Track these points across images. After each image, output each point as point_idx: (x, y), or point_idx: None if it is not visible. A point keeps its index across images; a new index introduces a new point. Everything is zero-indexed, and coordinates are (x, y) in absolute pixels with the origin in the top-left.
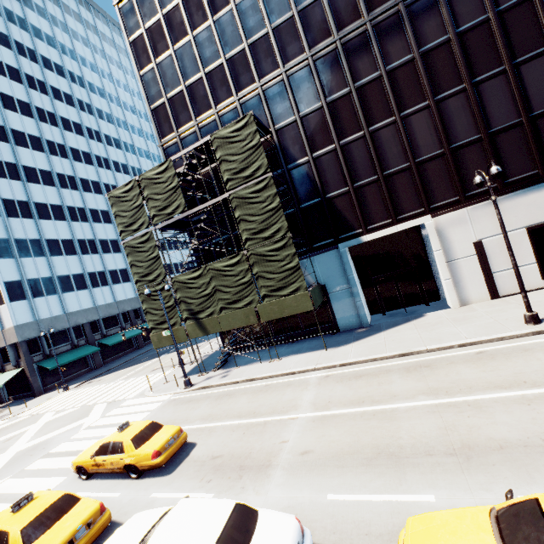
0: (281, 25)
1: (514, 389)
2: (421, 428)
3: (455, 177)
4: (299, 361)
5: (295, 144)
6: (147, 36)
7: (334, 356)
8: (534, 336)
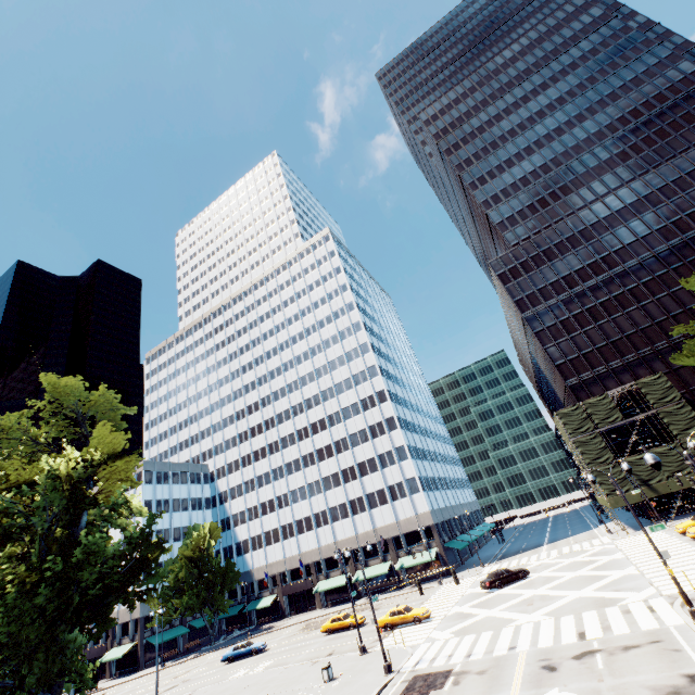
0: (645, 328)
1: None
2: None
3: None
4: None
5: (673, 383)
6: (547, 331)
7: None
8: None
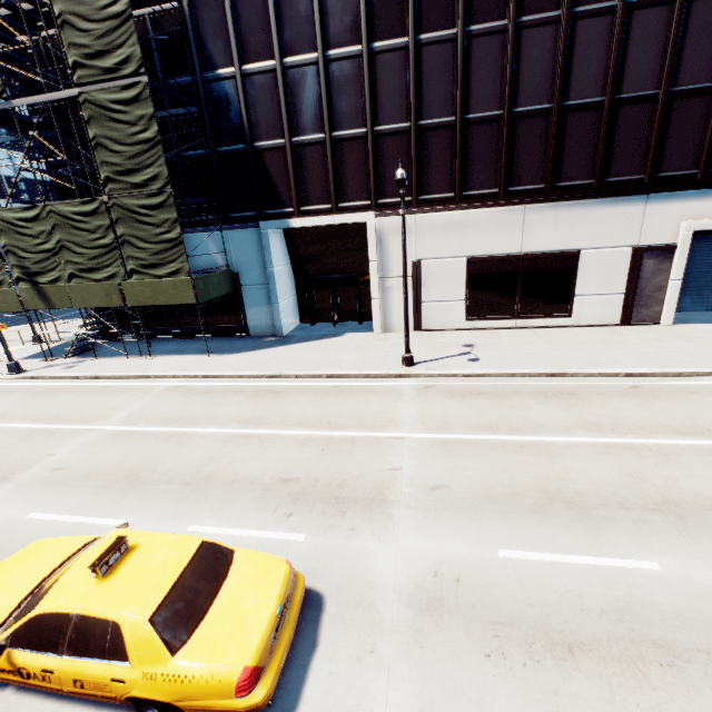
0: None
1: (312, 429)
2: (193, 456)
3: (413, 168)
4: (168, 364)
5: (218, 36)
6: None
7: (208, 365)
8: (395, 378)
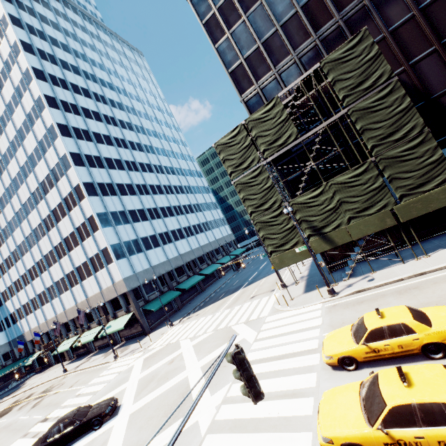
0: None
1: None
2: None
3: None
4: None
5: (386, 59)
6: (219, 14)
7: None
8: None
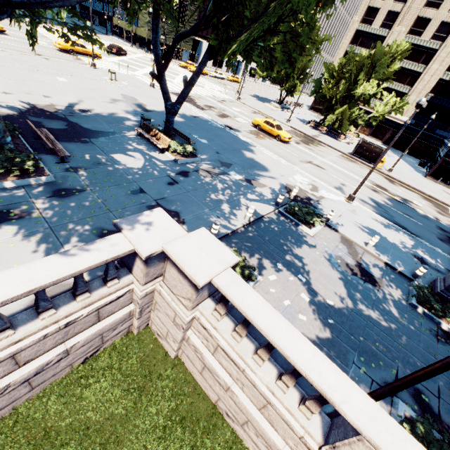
0: None
1: None
2: None
3: None
4: None
5: None
6: None
7: None
8: None
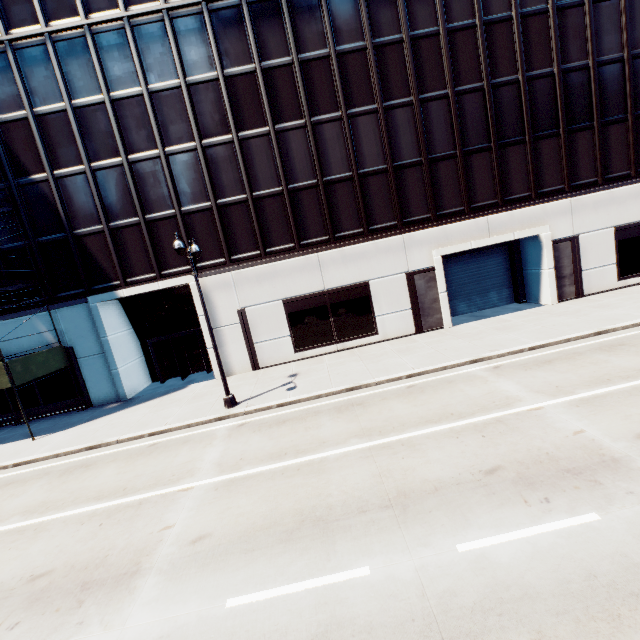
0: None
1: (103, 501)
2: None
3: (220, 236)
4: None
5: (28, 150)
6: None
7: (27, 450)
8: (216, 422)
